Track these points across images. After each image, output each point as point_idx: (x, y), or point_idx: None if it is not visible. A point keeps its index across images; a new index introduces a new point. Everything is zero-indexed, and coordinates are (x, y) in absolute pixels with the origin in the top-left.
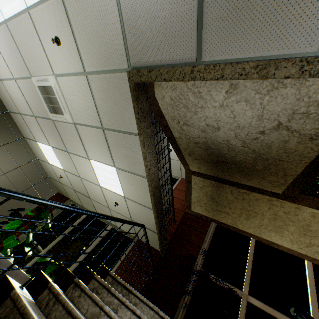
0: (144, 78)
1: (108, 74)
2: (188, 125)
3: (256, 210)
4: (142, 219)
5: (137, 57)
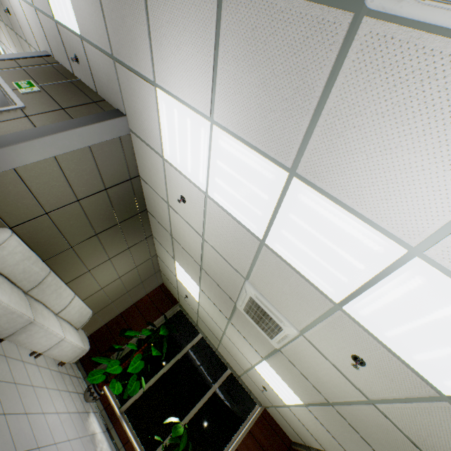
0: None
1: (416, 447)
2: None
3: None
4: (294, 425)
5: None
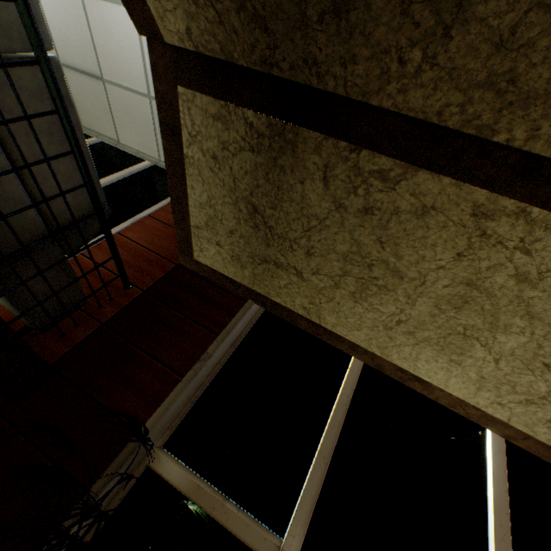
0: None
1: None
2: None
3: (403, 261)
4: None
5: None
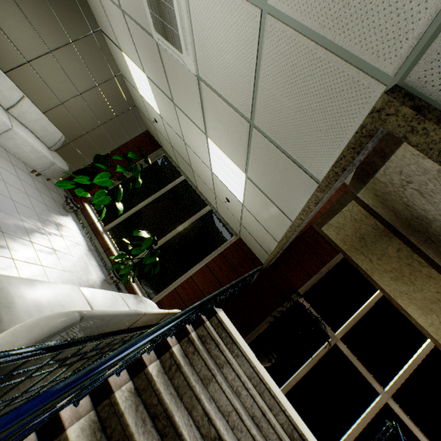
0: (421, 141)
1: (324, 50)
2: (422, 195)
3: (416, 282)
4: (256, 233)
5: None
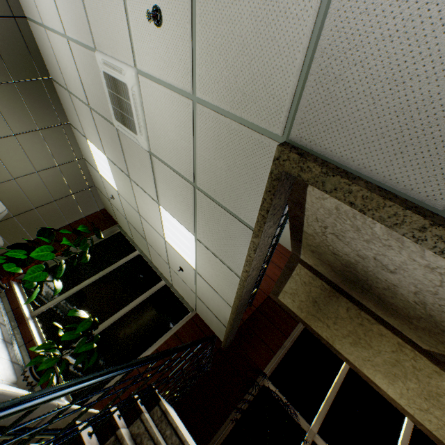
0: (309, 177)
1: (236, 123)
2: (338, 238)
3: (372, 343)
4: (211, 303)
5: (311, 129)
